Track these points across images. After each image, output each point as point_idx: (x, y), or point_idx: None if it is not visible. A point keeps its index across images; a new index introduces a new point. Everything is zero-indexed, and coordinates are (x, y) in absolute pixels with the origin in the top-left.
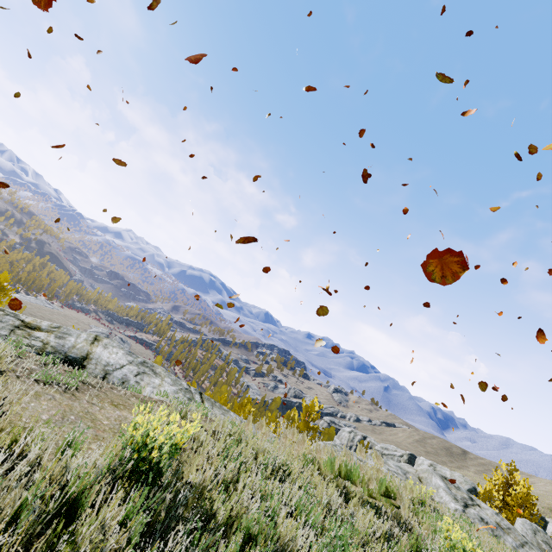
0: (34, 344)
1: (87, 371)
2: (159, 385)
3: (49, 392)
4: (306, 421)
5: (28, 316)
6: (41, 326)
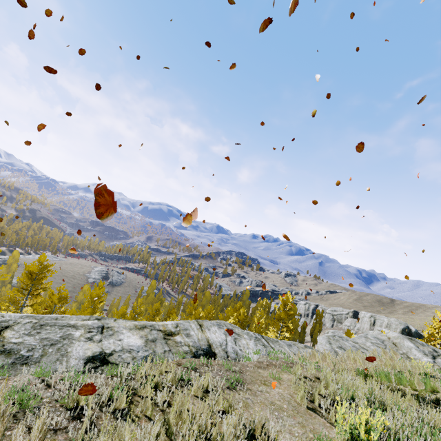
0: (185, 350)
1: (218, 356)
2: (247, 345)
3: (243, 395)
4: (285, 310)
5: (157, 324)
6: (171, 329)
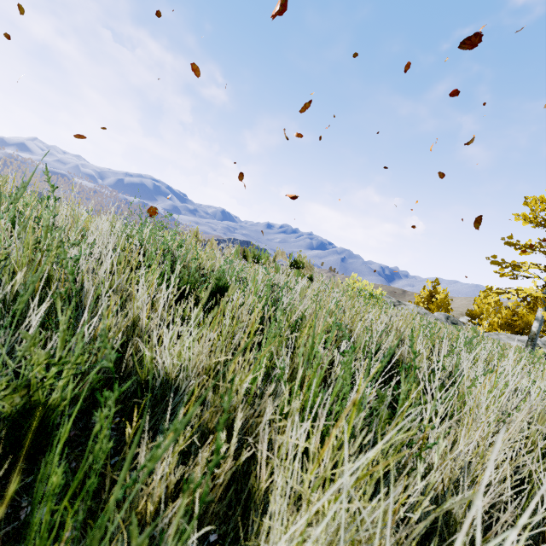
0: None
1: None
2: None
3: None
4: None
5: None
6: None
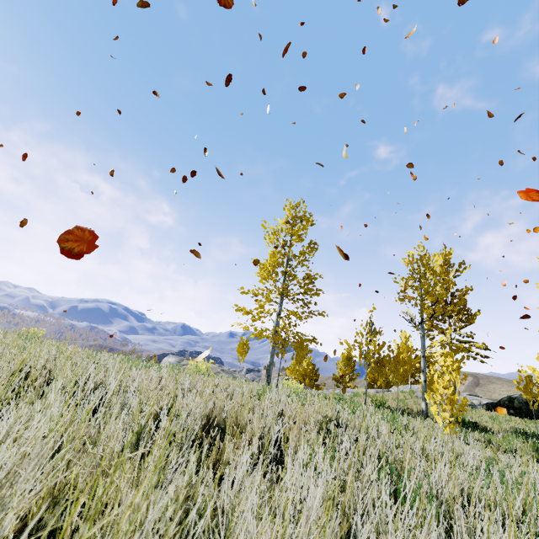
0: None
1: None
2: None
3: None
4: None
5: None
6: None
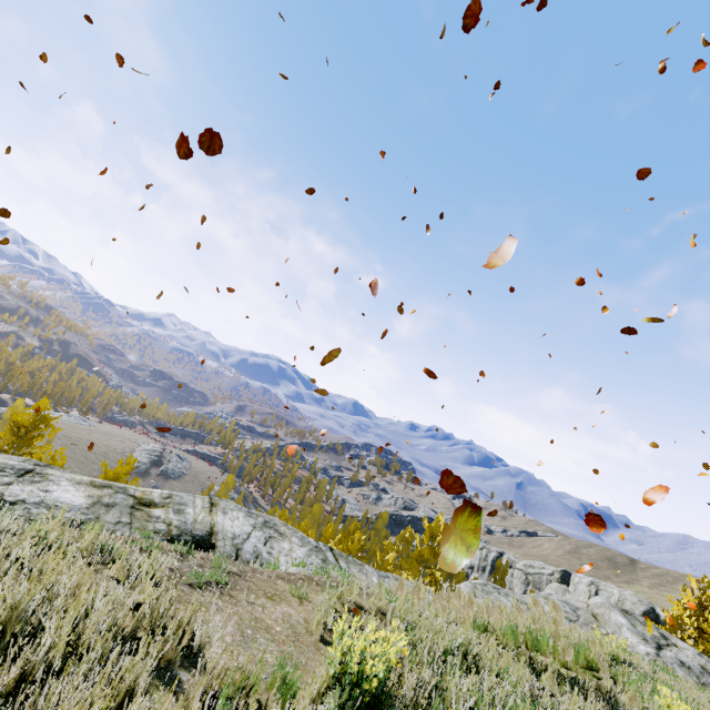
0: (159, 528)
1: (219, 551)
2: (290, 551)
3: (210, 599)
4: (432, 546)
5: (135, 488)
6: (154, 499)
